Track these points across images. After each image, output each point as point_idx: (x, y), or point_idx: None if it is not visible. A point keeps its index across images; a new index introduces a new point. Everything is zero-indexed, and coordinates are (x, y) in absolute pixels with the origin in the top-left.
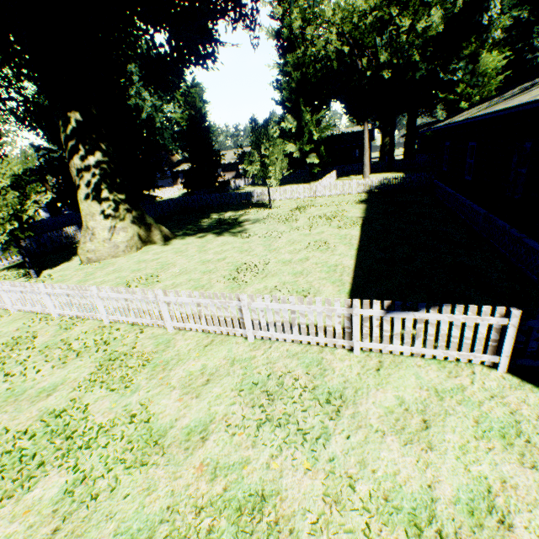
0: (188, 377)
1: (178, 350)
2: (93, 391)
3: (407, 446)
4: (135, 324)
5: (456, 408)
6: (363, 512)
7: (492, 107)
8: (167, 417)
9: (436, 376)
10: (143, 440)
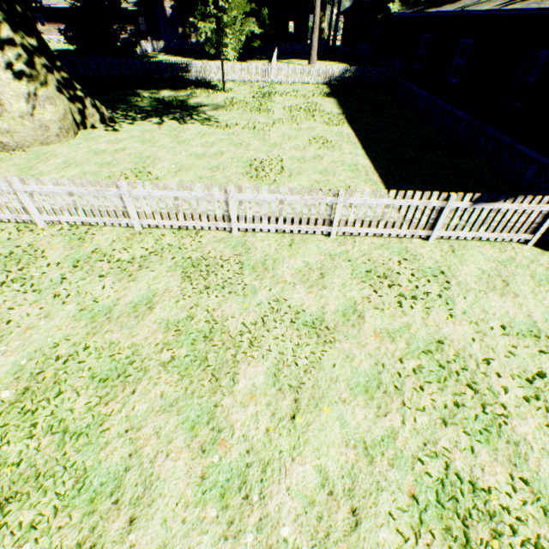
0: (299, 274)
1: (264, 251)
2: (204, 297)
3: (503, 297)
4: (180, 229)
5: (516, 271)
6: (502, 336)
7: (531, 1)
8: (311, 307)
9: (493, 253)
10: (307, 327)
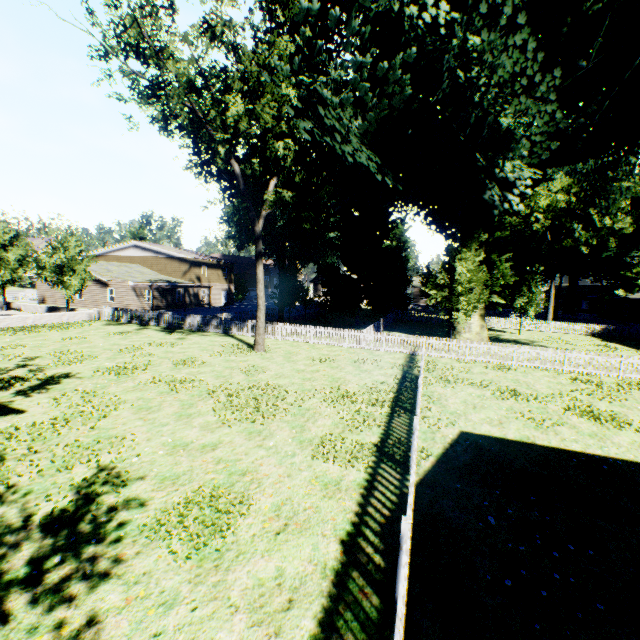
0: None
1: None
2: None
3: None
4: None
5: None
6: None
7: None
8: None
9: None
10: None
